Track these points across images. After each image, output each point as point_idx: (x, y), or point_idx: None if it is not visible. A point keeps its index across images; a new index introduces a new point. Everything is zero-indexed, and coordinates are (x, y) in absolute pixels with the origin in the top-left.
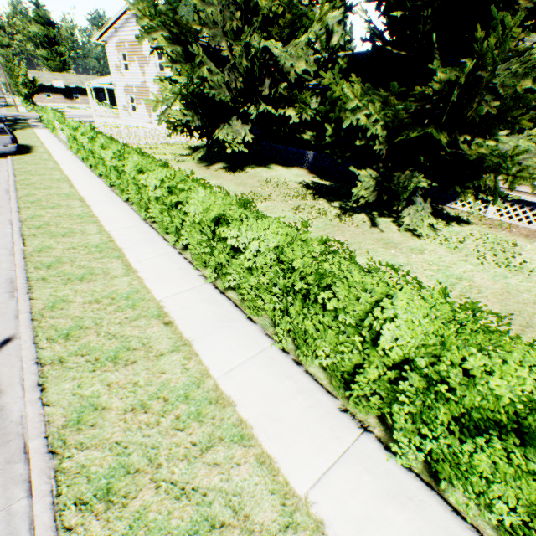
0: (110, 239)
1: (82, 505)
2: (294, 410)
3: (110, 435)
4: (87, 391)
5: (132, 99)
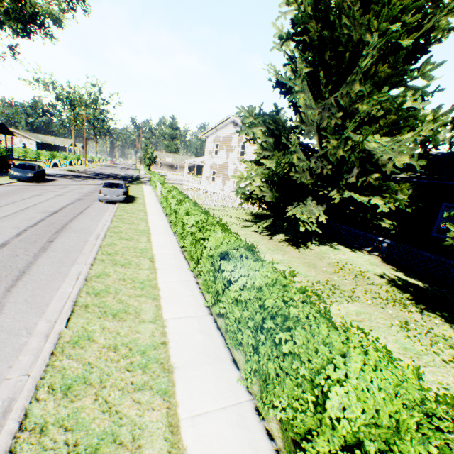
0: (163, 337)
1: None
2: None
3: None
4: None
5: (213, 172)
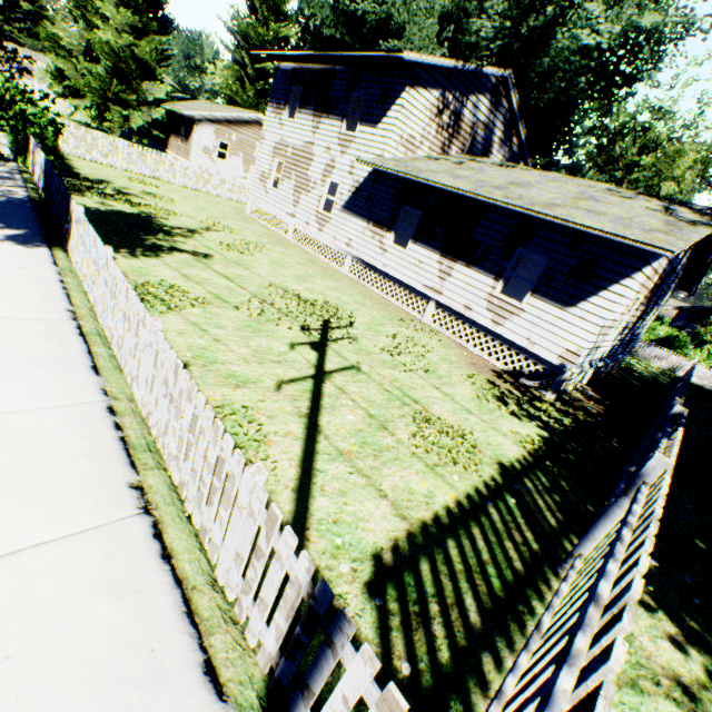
0: None
1: None
2: None
3: None
4: None
5: None
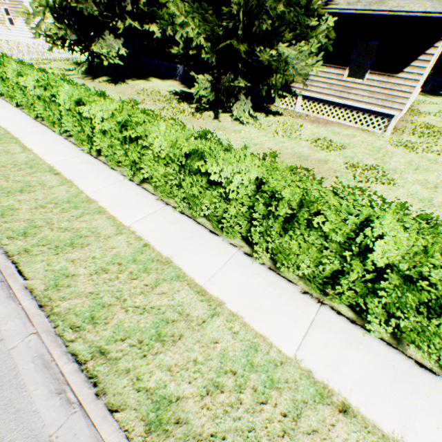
0: (7, 132)
1: (11, 238)
2: (131, 202)
3: (24, 217)
4: (5, 204)
5: (7, 11)
